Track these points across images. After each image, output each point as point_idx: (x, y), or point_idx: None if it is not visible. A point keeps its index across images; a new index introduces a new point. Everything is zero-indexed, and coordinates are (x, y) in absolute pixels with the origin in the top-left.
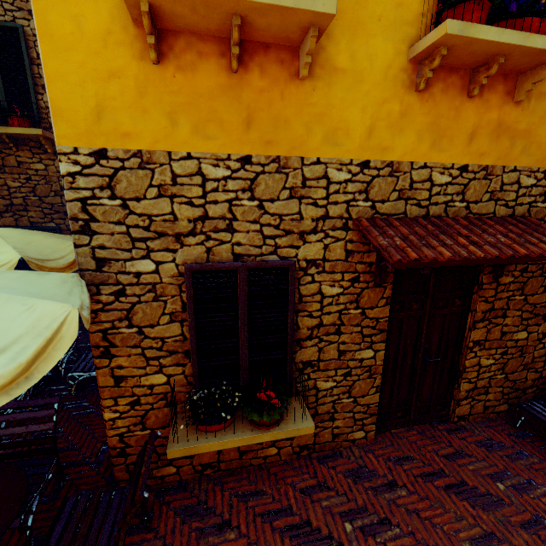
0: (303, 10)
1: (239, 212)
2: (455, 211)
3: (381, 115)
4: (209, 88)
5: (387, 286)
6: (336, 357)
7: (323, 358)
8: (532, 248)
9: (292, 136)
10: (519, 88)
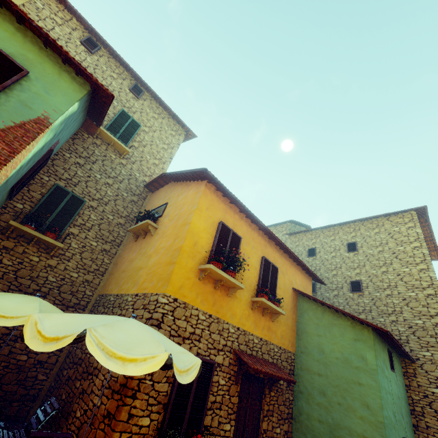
0: (239, 285)
1: (204, 334)
2: (259, 355)
3: (244, 313)
4: (208, 290)
5: (239, 385)
6: (217, 426)
7: (212, 425)
8: (282, 375)
9: (223, 312)
10: (273, 317)
